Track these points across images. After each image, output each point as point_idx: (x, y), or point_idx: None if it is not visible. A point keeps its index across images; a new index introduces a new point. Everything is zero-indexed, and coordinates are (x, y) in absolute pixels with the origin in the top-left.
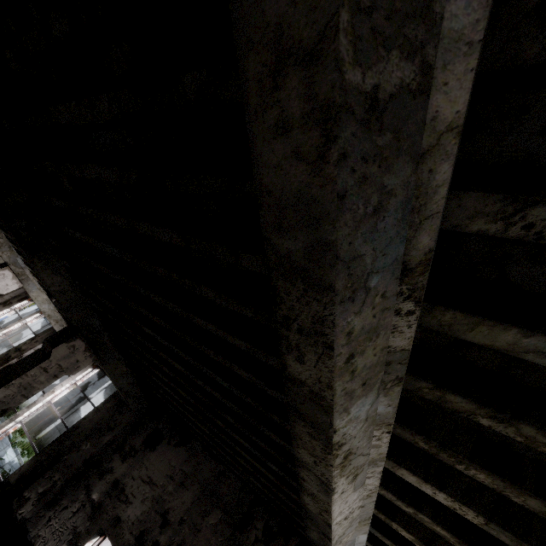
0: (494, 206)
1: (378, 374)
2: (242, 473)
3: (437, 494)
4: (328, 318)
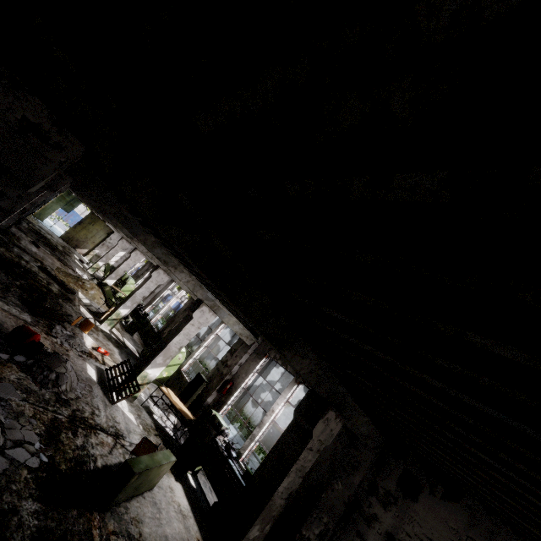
0: None
1: None
2: None
3: None
4: None
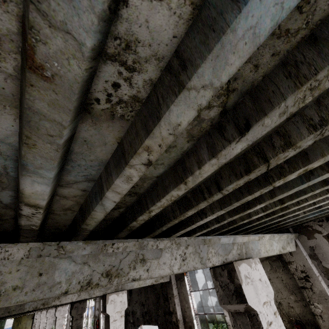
0: None
1: None
2: None
3: None
4: None
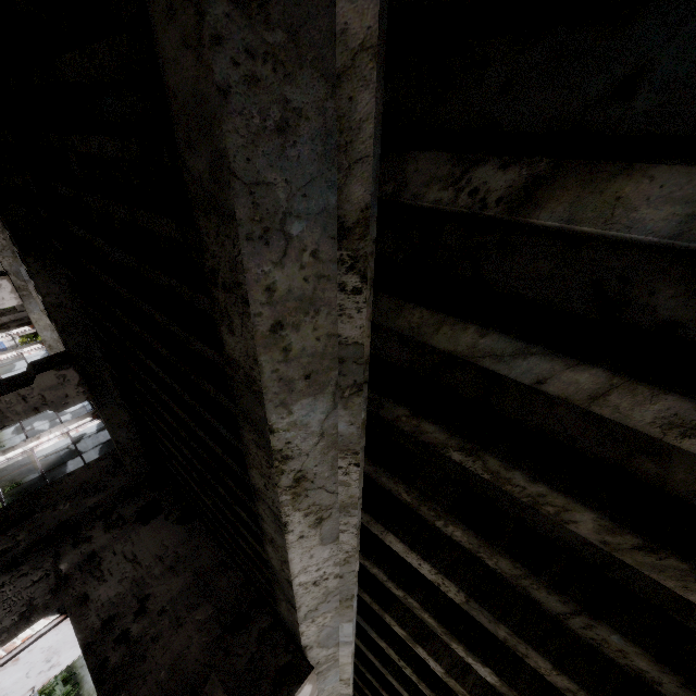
0: (445, 169)
1: (329, 372)
2: (246, 565)
3: (422, 565)
4: (238, 260)
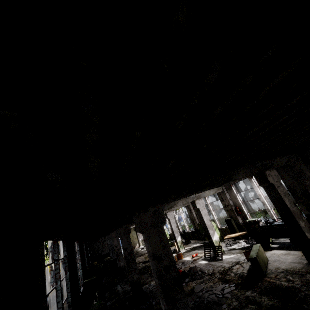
0: None
1: None
2: None
3: None
4: None
